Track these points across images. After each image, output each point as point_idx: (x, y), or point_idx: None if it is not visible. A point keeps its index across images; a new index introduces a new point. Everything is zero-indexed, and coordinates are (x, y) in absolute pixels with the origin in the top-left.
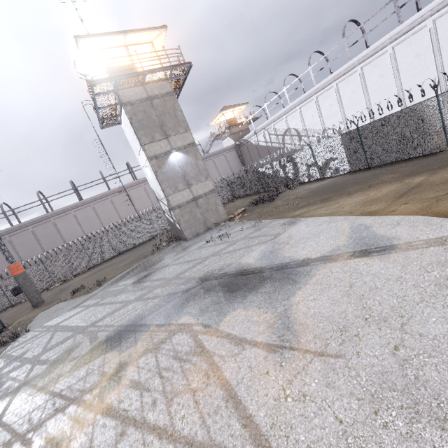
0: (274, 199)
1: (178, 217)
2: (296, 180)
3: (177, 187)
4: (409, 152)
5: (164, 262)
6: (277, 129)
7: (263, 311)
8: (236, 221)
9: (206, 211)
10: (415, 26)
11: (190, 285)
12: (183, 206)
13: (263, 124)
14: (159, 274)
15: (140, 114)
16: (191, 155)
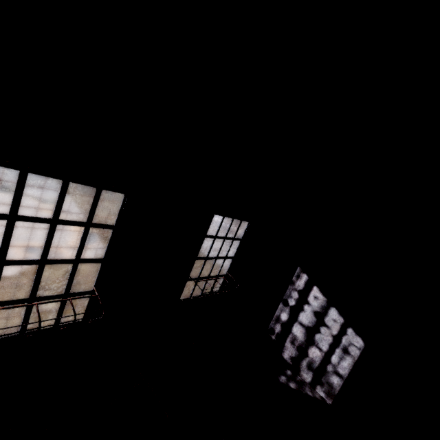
0: None
1: None
2: None
3: None
4: None
5: None
6: None
7: None
8: None
9: None
10: None
11: None
12: None
13: None
14: None
15: None
16: None
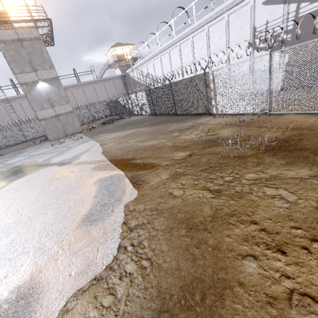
0: (113, 122)
1: (43, 126)
2: (133, 112)
3: (43, 107)
4: (166, 111)
5: (23, 153)
6: (143, 71)
7: (3, 184)
8: (81, 134)
9: (66, 124)
10: (201, 27)
11: (8, 169)
12: (47, 119)
13: (135, 65)
14: (10, 161)
15: (12, 51)
16: (55, 86)
